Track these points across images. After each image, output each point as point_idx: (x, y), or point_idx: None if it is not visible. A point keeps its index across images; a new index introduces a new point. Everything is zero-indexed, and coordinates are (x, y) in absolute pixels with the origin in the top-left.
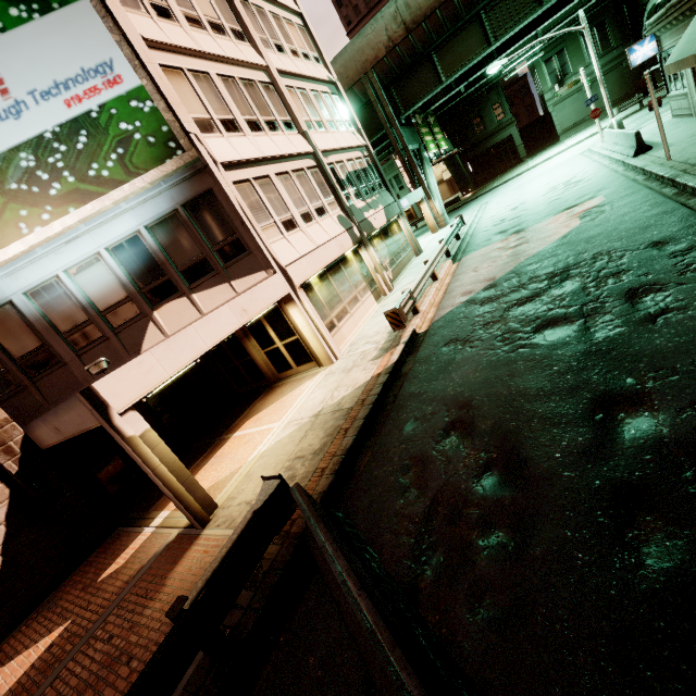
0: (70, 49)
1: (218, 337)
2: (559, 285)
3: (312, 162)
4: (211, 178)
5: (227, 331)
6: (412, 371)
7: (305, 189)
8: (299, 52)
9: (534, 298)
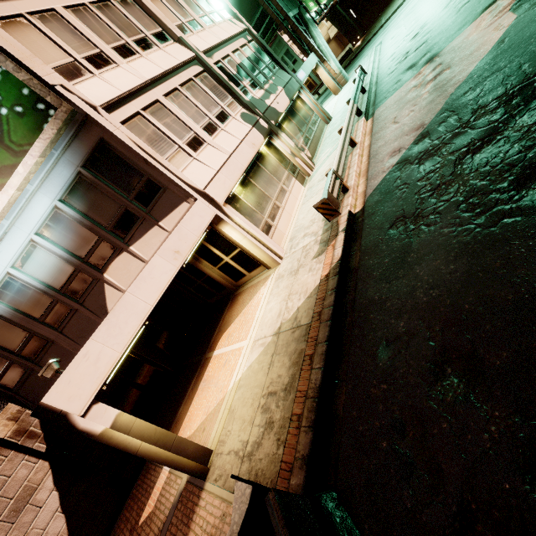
0: None
1: (158, 291)
2: (526, 108)
3: (198, 68)
4: (97, 127)
5: (166, 280)
6: (363, 267)
7: (199, 100)
8: None
9: (493, 137)
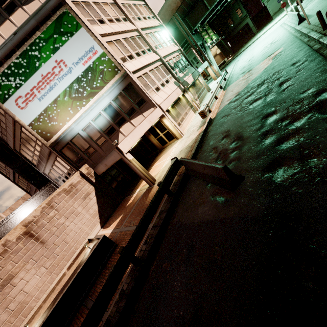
0: (81, 46)
1: (144, 131)
2: (260, 88)
3: (160, 62)
4: (130, 78)
5: (147, 128)
6: (211, 129)
7: (160, 74)
8: (146, 17)
9: (251, 94)
